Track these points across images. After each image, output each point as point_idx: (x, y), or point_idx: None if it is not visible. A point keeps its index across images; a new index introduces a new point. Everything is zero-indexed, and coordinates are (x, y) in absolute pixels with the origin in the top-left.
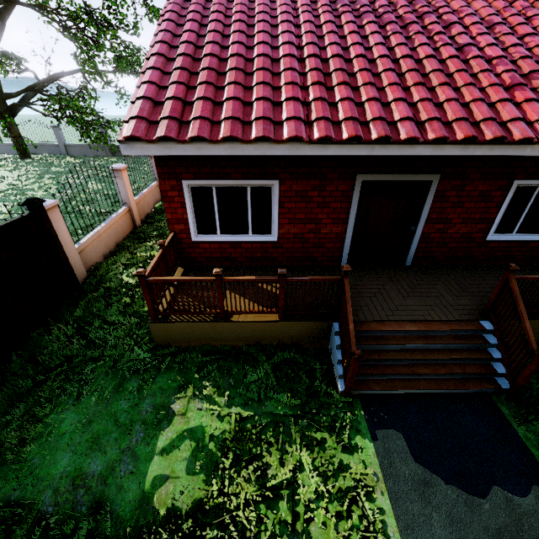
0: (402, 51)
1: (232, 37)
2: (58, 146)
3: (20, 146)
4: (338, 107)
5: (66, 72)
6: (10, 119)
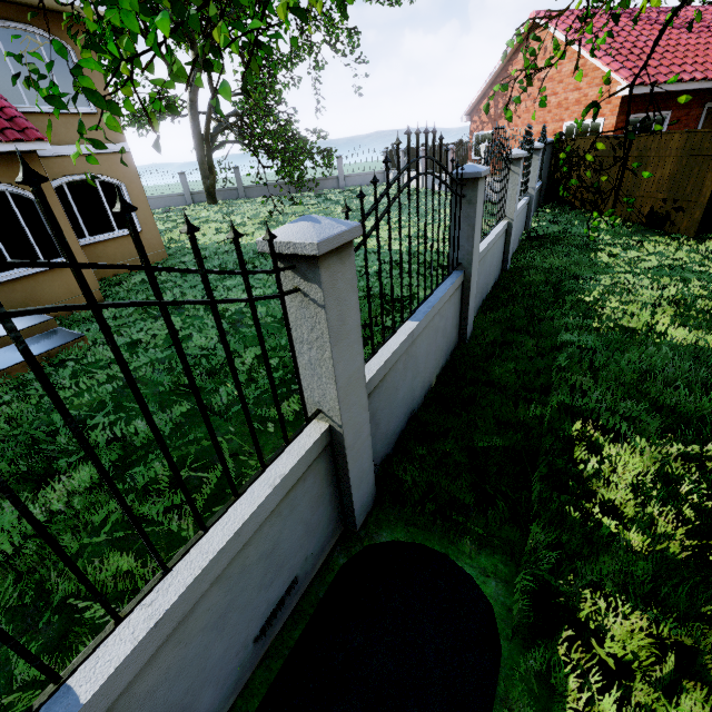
0: (703, 41)
1: (619, 39)
2: (235, 190)
3: (214, 189)
4: (704, 66)
5: (231, 112)
6: (206, 161)
